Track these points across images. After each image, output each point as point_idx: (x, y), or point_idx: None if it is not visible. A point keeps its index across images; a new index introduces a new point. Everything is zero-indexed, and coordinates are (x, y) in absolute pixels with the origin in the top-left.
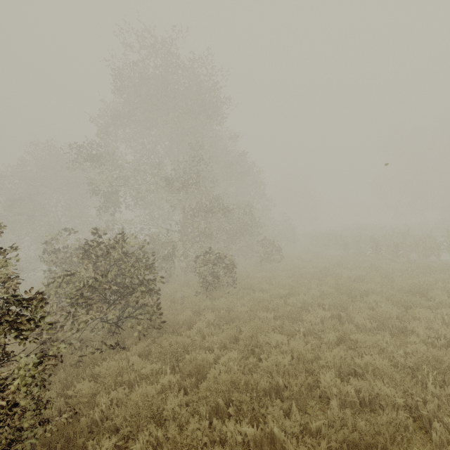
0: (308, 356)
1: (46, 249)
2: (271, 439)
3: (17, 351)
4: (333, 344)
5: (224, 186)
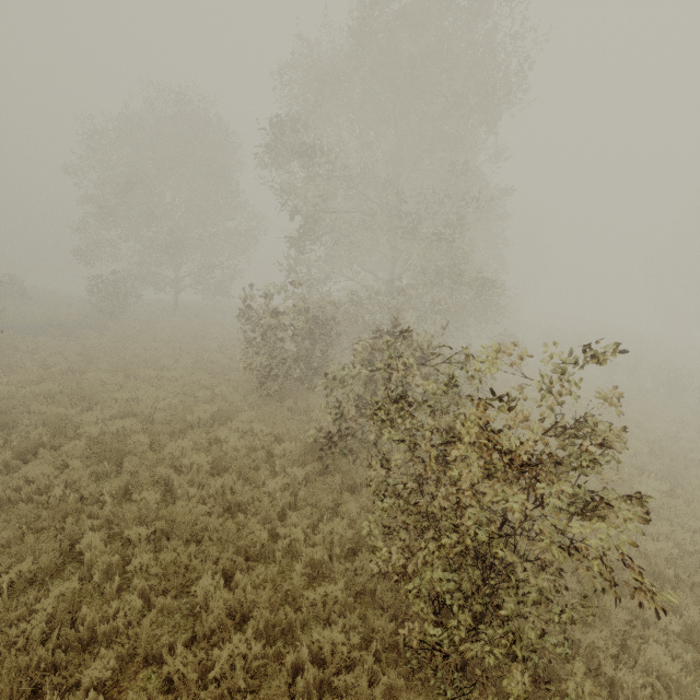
0: (687, 547)
1: (243, 299)
2: (690, 630)
3: (259, 443)
4: (694, 533)
5: (471, 241)
